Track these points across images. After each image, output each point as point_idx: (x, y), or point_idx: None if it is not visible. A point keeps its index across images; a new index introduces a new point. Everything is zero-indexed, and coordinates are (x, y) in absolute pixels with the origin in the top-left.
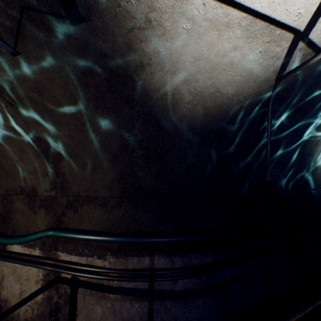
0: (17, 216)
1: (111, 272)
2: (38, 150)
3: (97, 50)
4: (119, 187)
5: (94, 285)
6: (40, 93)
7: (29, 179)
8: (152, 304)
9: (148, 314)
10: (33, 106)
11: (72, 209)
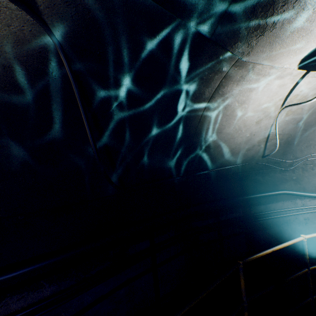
0: None
1: None
2: None
3: None
4: None
5: None
6: None
7: None
8: None
9: None
10: None
11: None
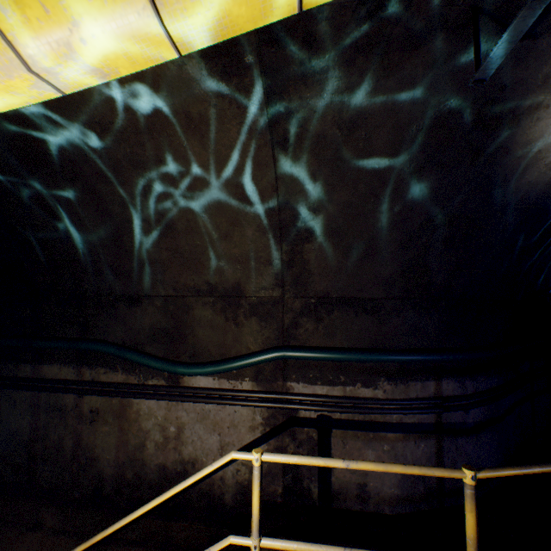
0: (198, 332)
1: (391, 403)
2: (270, 222)
3: (501, 79)
4: (401, 283)
5: (359, 423)
6: (349, 132)
7: (230, 270)
8: (440, 442)
9: (437, 455)
10: (315, 151)
11: (312, 318)
